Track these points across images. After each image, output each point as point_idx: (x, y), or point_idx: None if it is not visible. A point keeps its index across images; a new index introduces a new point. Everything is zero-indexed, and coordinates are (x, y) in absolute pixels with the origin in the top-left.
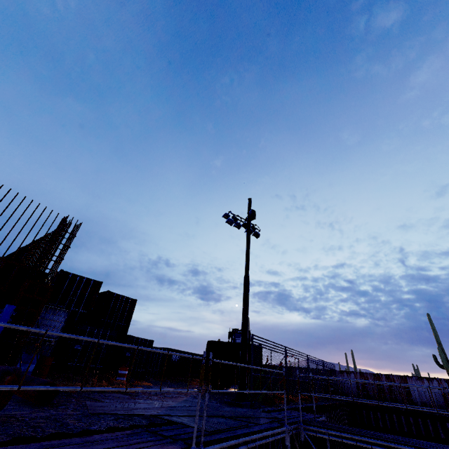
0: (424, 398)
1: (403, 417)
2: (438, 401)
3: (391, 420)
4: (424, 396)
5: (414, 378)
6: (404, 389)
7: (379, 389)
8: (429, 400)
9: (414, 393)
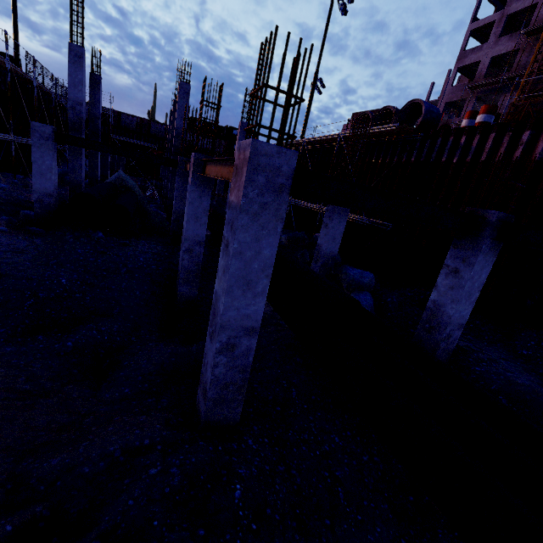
0: (127, 124)
1: (111, 128)
2: (133, 127)
3: (105, 129)
4: (127, 124)
5: (126, 114)
6: (118, 118)
7: (104, 116)
8: (127, 123)
9: (123, 121)
